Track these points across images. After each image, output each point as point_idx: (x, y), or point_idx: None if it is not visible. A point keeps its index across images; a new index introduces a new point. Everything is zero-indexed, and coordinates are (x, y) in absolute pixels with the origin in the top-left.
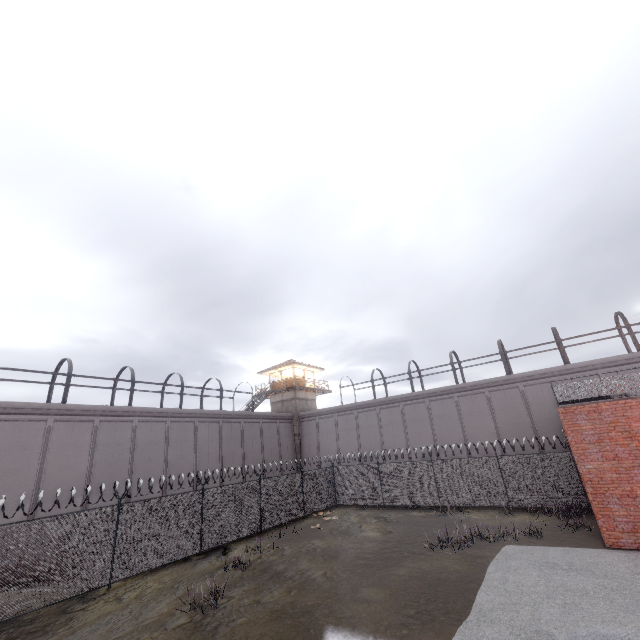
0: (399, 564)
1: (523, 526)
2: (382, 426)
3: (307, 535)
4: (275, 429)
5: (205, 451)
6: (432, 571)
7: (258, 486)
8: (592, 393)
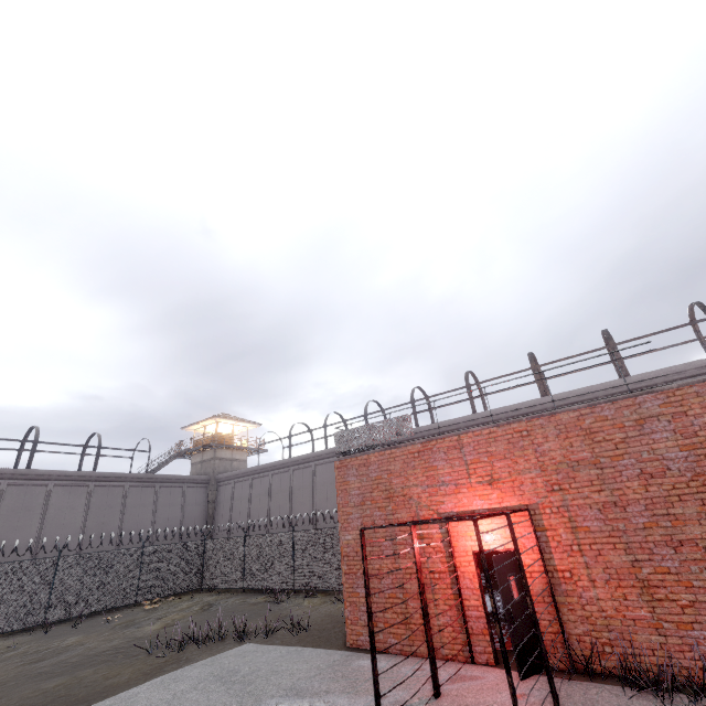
0: (76, 672)
1: (322, 616)
2: (293, 490)
3: (85, 629)
4: (179, 495)
5: (58, 521)
6: (85, 684)
7: (54, 565)
8: (365, 441)
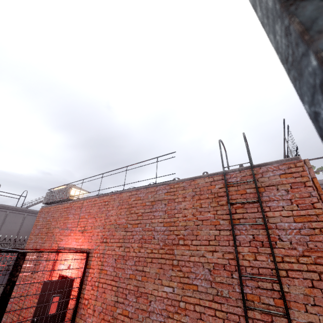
0: None
1: None
2: None
3: None
4: None
5: None
6: None
7: None
8: (53, 199)
